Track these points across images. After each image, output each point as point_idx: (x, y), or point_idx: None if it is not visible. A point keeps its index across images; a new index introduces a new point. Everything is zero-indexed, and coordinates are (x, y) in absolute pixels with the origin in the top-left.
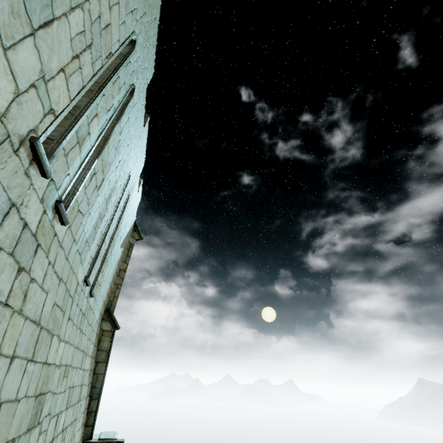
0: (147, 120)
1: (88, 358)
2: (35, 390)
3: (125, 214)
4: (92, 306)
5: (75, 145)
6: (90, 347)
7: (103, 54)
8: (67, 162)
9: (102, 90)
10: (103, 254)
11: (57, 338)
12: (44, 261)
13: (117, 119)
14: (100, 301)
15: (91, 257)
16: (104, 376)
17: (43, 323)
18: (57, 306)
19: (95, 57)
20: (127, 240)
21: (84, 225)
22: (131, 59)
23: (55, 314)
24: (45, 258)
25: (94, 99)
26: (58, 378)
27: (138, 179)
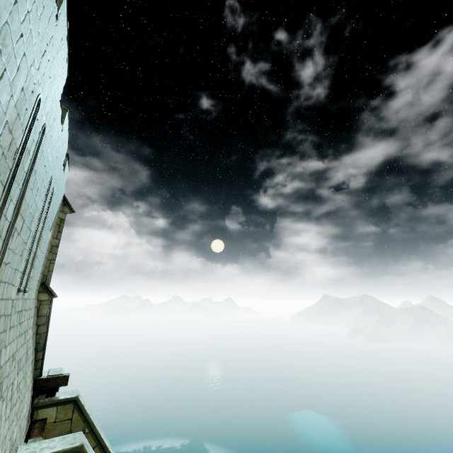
0: (65, 114)
1: (30, 330)
2: None
3: (51, 206)
4: (27, 296)
5: None
6: (30, 322)
7: (10, 163)
8: None
9: (12, 183)
10: (32, 257)
11: (4, 348)
12: None
13: (30, 170)
14: (34, 285)
15: (21, 272)
16: (46, 334)
17: None
18: (1, 333)
19: (4, 176)
20: (57, 217)
21: (11, 266)
22: (37, 116)
23: (1, 338)
24: None
25: (7, 197)
26: (9, 366)
27: (62, 166)
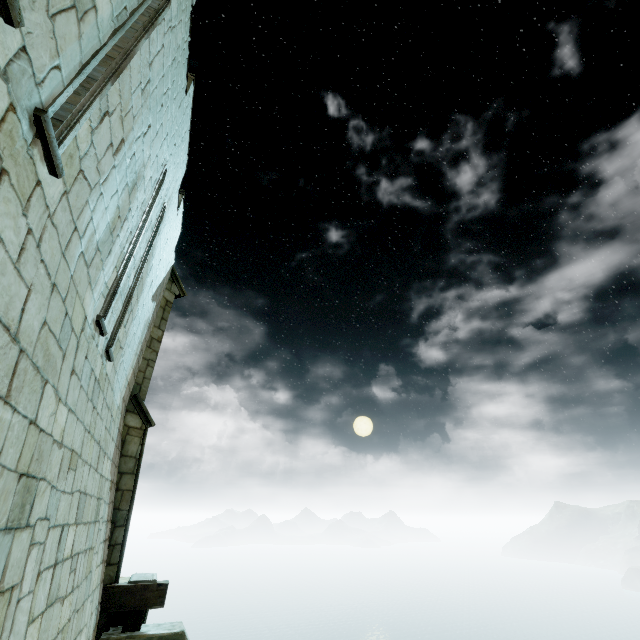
0: (190, 82)
1: (108, 462)
2: (17, 463)
3: (158, 242)
4: (110, 379)
5: (69, 8)
6: (109, 445)
7: None
8: (54, 35)
9: None
10: (125, 293)
11: (54, 392)
12: (19, 221)
13: (144, 29)
14: (122, 377)
15: (106, 286)
16: (133, 494)
17: (25, 345)
18: (49, 331)
19: None
20: (162, 294)
21: (92, 211)
22: None
23: (48, 345)
24: (20, 214)
25: None
26: (59, 465)
27: (177, 190)
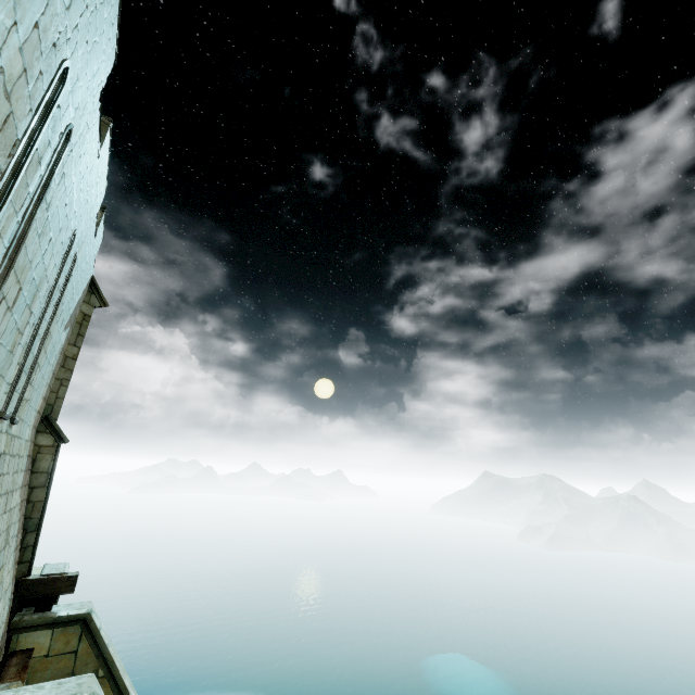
0: (106, 130)
1: (17, 492)
2: None
3: (70, 286)
4: (17, 432)
5: None
6: (18, 479)
7: (2, 159)
8: None
9: (4, 202)
10: (30, 364)
11: None
12: None
13: (39, 198)
14: (30, 416)
15: (9, 383)
16: (45, 504)
17: None
18: None
19: None
20: (78, 310)
21: None
22: (59, 100)
23: None
24: None
25: None
26: None
27: (93, 223)
